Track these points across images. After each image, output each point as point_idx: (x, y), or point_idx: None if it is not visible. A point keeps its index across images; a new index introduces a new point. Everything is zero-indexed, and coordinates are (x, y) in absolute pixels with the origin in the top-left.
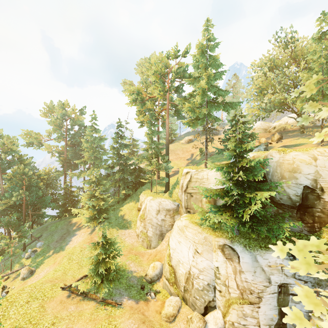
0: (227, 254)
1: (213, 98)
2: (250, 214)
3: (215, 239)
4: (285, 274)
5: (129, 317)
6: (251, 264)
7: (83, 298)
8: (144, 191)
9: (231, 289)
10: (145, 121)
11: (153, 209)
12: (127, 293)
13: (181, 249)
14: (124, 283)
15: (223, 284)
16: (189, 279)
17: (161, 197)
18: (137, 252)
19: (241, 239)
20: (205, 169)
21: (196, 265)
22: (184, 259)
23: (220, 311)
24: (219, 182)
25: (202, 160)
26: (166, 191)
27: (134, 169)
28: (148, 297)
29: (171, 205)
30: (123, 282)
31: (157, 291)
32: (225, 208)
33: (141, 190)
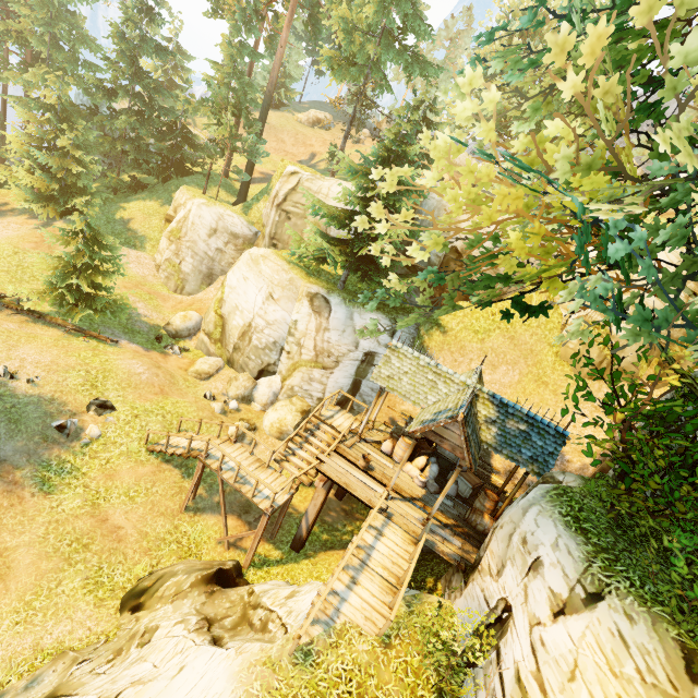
0: (316, 306)
1: (399, 28)
2: (369, 261)
3: (306, 284)
4: (379, 341)
5: (134, 358)
6: (344, 321)
7: (33, 320)
8: (189, 187)
9: (305, 350)
10: (227, 3)
11: (203, 225)
12: (129, 338)
13: (245, 289)
14: (123, 326)
15: (297, 343)
16: (247, 334)
17: (225, 206)
18: (153, 291)
19: (343, 294)
20: (329, 178)
21: (263, 315)
22: (247, 304)
23: (280, 376)
24: (345, 193)
25: (330, 170)
26: (237, 204)
27: (169, 127)
28: (167, 351)
29: (243, 228)
30: (123, 317)
31: (185, 349)
32: (338, 243)
33: (179, 184)
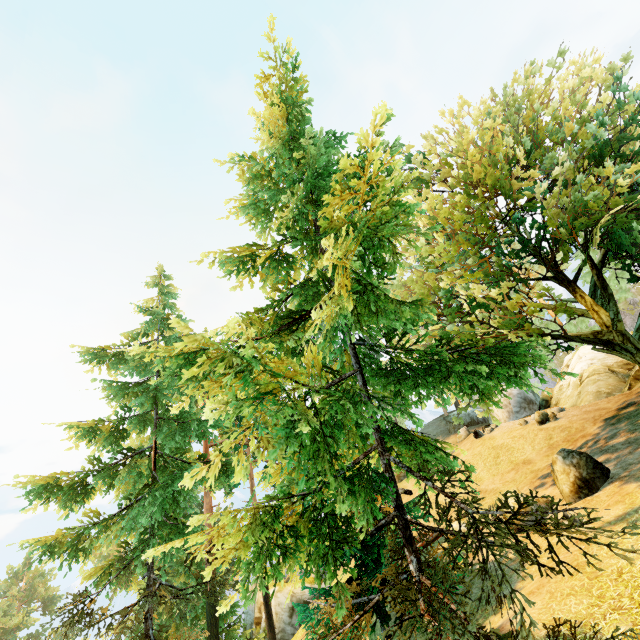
0: None
1: (149, 468)
2: None
3: None
4: None
5: None
6: None
7: None
8: None
9: None
10: None
11: None
12: None
13: None
14: None
15: None
16: None
17: None
18: None
19: None
20: None
21: None
22: None
23: None
24: None
25: None
26: None
27: None
28: None
29: None
30: None
31: None
32: None
33: None
